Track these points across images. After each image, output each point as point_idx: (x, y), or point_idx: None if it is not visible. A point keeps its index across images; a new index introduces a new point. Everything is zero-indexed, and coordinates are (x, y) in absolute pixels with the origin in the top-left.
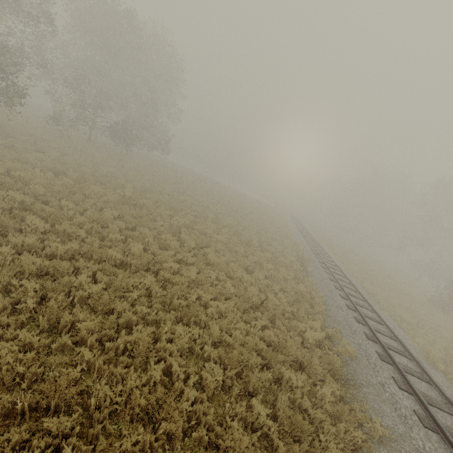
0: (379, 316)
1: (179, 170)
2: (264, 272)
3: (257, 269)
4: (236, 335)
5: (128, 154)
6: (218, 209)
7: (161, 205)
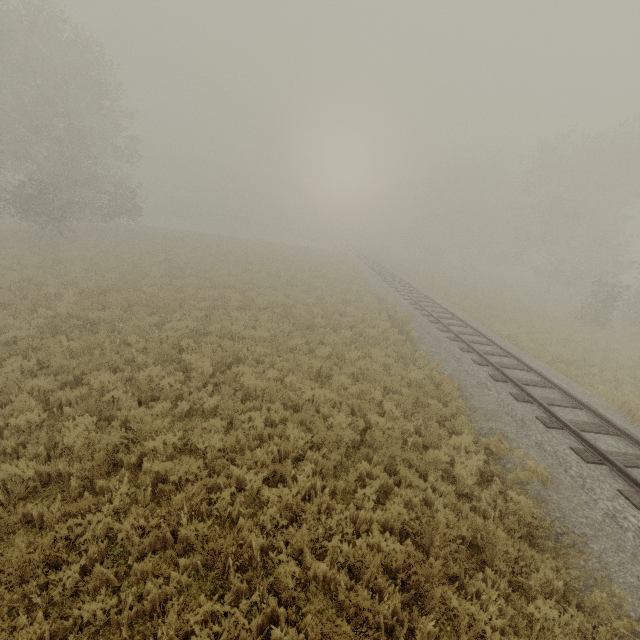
0: (539, 374)
1: (169, 237)
2: (348, 369)
3: (336, 368)
4: (334, 548)
5: (70, 236)
6: (247, 283)
7: (136, 311)
